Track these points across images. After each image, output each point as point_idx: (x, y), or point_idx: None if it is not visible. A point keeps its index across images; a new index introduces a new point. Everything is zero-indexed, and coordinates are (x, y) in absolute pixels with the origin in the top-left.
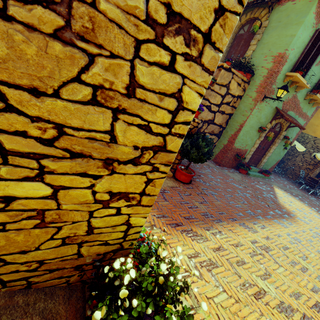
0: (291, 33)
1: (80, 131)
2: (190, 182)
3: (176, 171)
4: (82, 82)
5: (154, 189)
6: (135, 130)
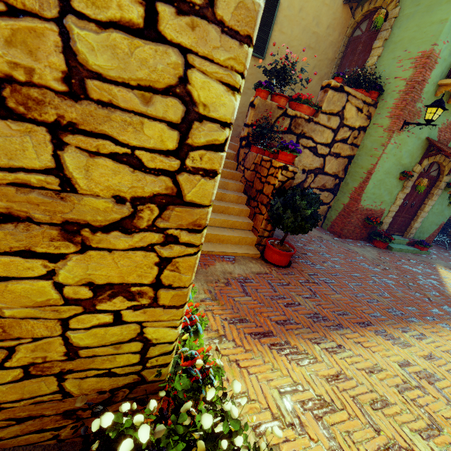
0: (439, 17)
1: None
2: (288, 265)
3: (266, 248)
4: None
5: (179, 276)
6: (108, 166)
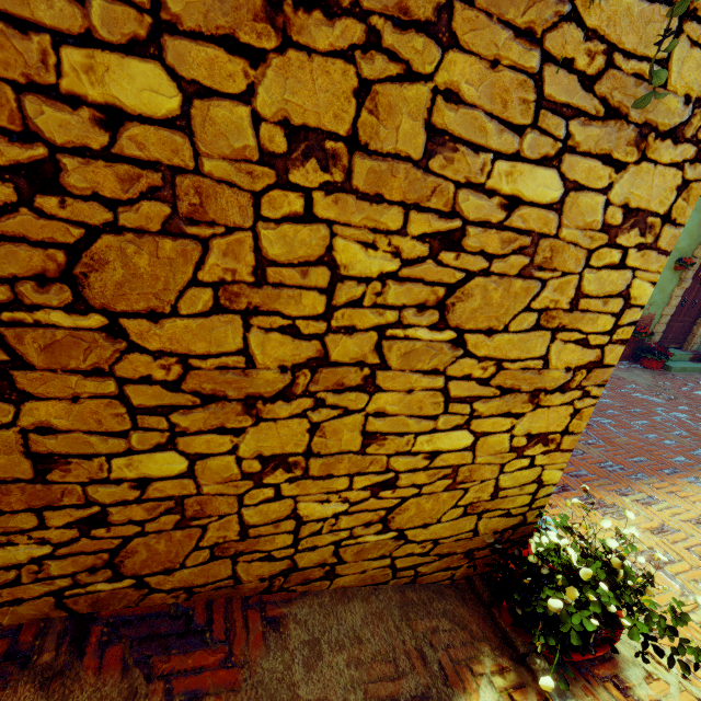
0: None
1: (516, 363)
2: None
3: None
4: (530, 310)
5: (580, 423)
6: (570, 348)
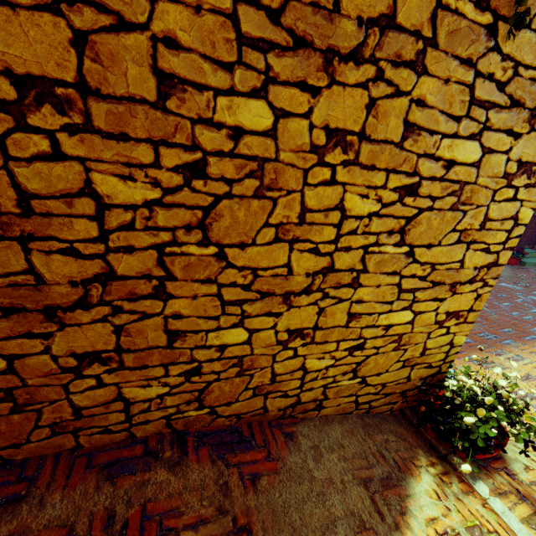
0: None
1: (443, 265)
2: None
3: None
4: (455, 231)
5: (480, 304)
6: (477, 254)
